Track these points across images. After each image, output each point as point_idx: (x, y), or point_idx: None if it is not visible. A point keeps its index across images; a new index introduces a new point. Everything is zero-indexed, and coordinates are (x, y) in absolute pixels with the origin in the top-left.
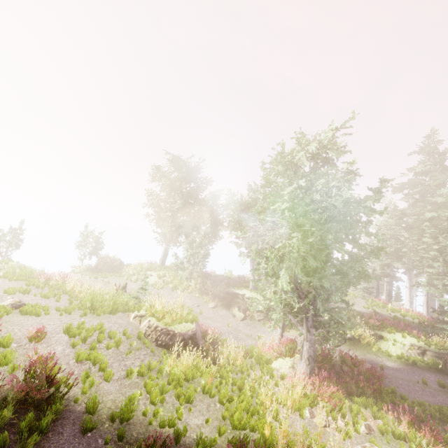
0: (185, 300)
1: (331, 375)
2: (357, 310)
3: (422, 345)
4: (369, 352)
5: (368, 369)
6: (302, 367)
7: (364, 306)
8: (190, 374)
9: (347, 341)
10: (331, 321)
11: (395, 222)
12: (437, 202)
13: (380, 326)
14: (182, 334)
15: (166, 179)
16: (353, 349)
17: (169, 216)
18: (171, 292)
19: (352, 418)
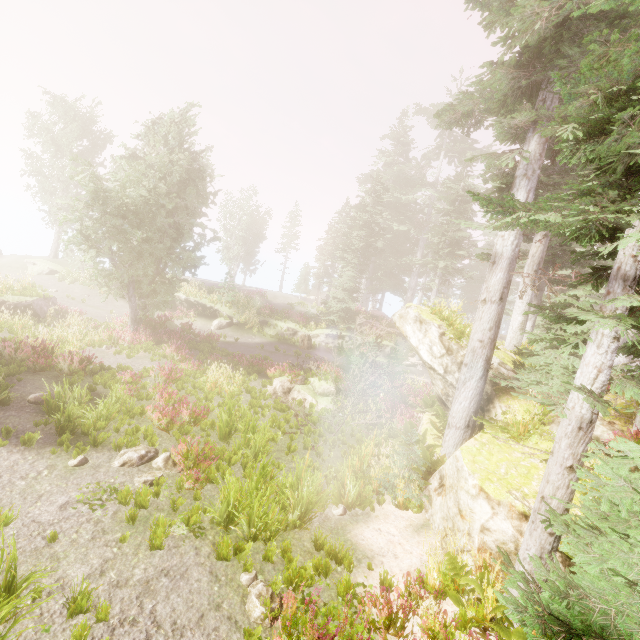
0: (74, 291)
1: (148, 331)
2: (279, 306)
3: (296, 328)
4: (249, 334)
5: (209, 336)
6: (129, 328)
7: (288, 303)
8: (5, 325)
9: (234, 326)
10: (150, 293)
11: (343, 219)
12: (387, 201)
13: (270, 315)
14: (13, 303)
15: (44, 131)
16: (234, 332)
17: (56, 188)
18: (59, 283)
19: (144, 351)
